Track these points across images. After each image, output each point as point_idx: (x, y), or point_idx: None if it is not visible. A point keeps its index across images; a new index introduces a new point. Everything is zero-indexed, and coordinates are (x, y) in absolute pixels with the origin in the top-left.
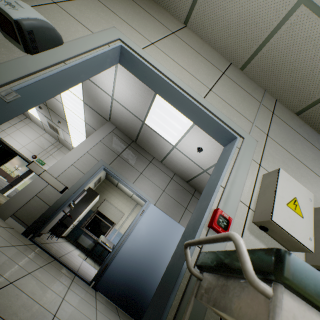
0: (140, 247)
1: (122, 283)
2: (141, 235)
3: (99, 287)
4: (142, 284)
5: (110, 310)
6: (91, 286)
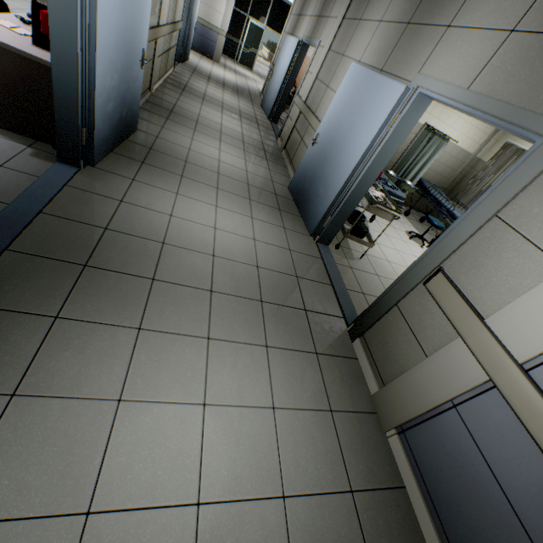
0: (112, 56)
1: (111, 128)
2: (108, 30)
3: (97, 161)
4: (124, 103)
5: (148, 172)
6: (83, 169)
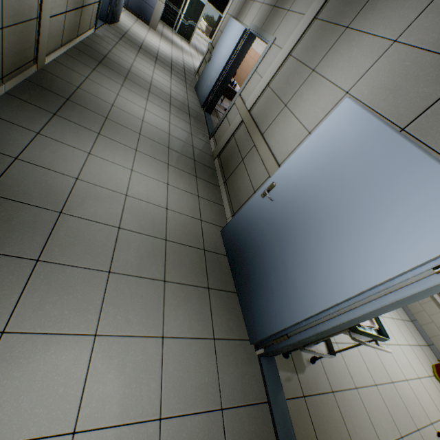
0: None
1: None
2: None
3: None
4: None
5: None
6: None
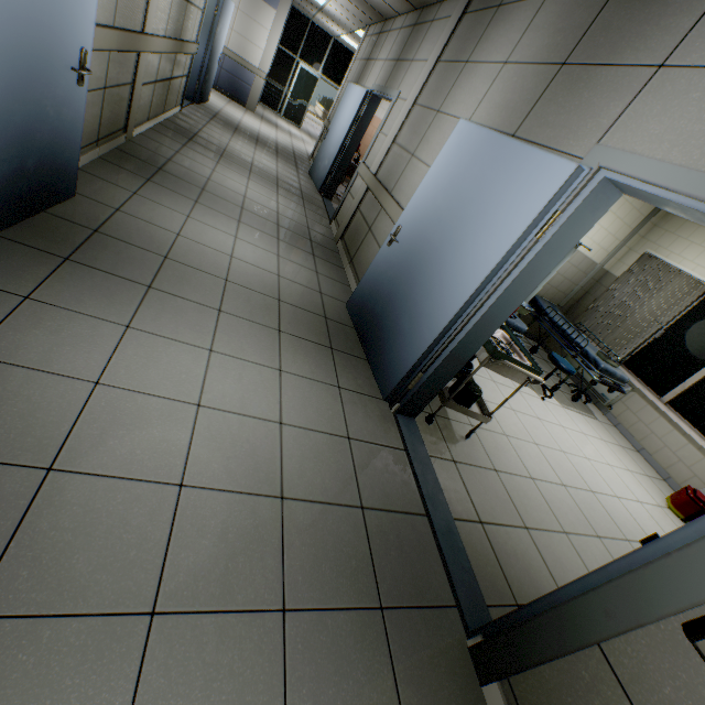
0: None
1: None
2: None
3: None
4: (27, 143)
5: (72, 280)
6: None
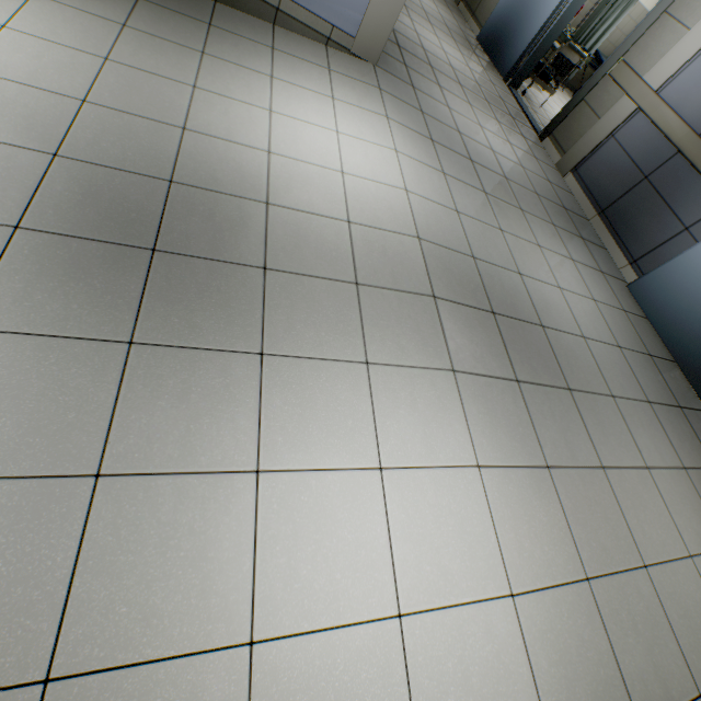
0: None
1: None
2: None
3: None
4: None
5: None
6: None
